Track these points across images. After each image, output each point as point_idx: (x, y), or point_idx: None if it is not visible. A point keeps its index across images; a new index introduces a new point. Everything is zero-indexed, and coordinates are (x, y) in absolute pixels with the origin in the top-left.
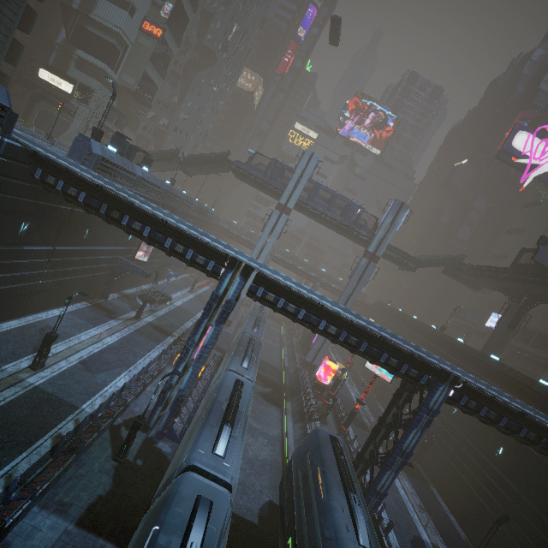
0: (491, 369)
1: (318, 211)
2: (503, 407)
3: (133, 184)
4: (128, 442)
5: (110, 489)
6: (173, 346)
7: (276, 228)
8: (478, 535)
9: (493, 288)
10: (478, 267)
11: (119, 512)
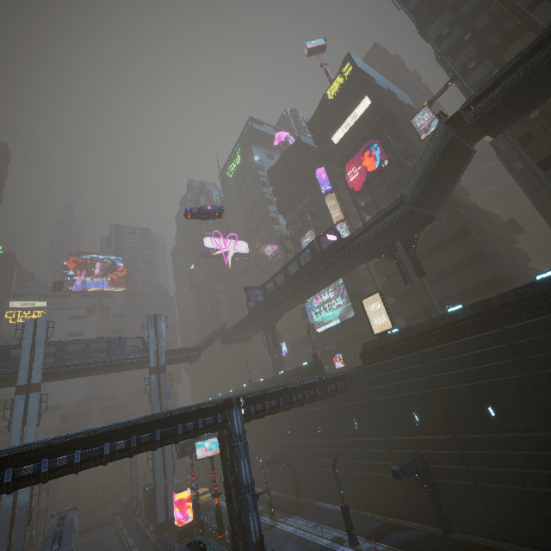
0: (282, 381)
1: (77, 366)
2: (273, 392)
3: None
4: None
5: None
6: None
7: (30, 413)
8: (351, 497)
9: (256, 332)
10: (236, 325)
11: None
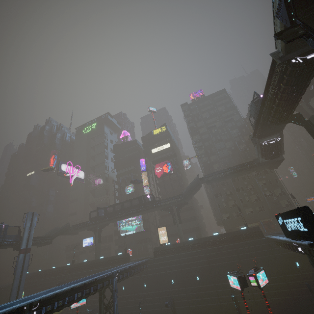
0: (105, 262)
1: None
2: (127, 269)
3: None
4: None
5: None
6: None
7: None
8: None
9: (84, 230)
10: (77, 225)
11: None
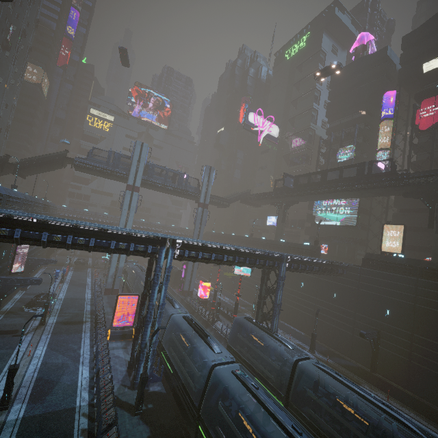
0: (284, 247)
1: (158, 184)
2: (306, 261)
3: (1, 204)
4: (141, 395)
5: (150, 429)
6: (94, 328)
7: (132, 204)
8: (308, 329)
9: (267, 203)
10: (258, 195)
11: (167, 435)
